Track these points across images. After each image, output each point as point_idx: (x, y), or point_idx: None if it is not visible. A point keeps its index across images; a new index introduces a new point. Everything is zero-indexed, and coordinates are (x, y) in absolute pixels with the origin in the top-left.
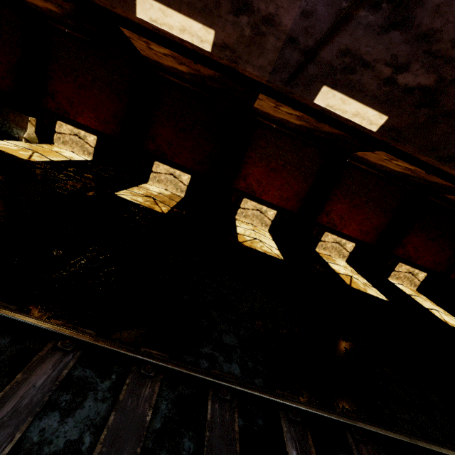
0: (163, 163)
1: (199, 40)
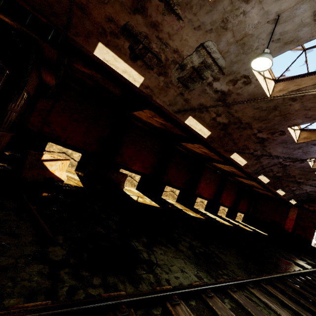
0: (169, 186)
1: (241, 163)
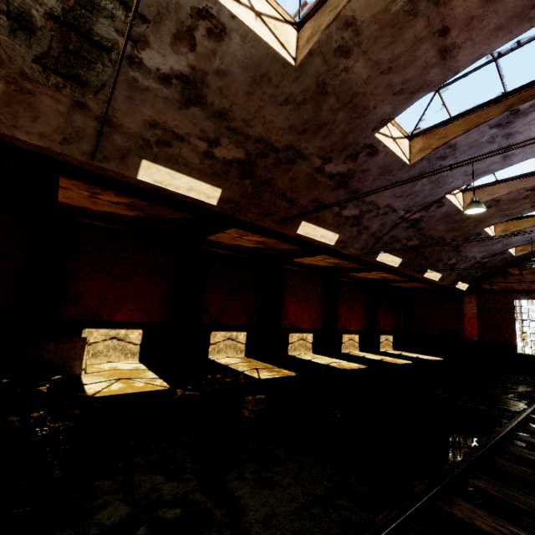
0: (219, 331)
1: (329, 240)
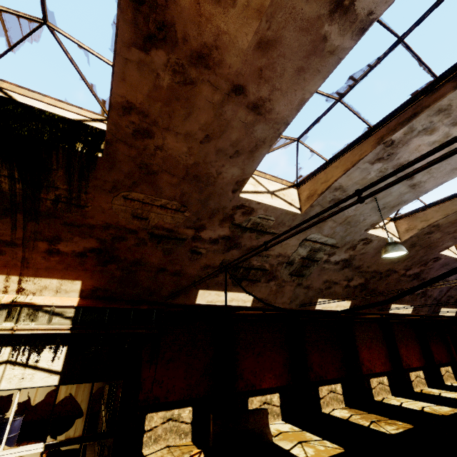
0: (323, 385)
1: (407, 311)
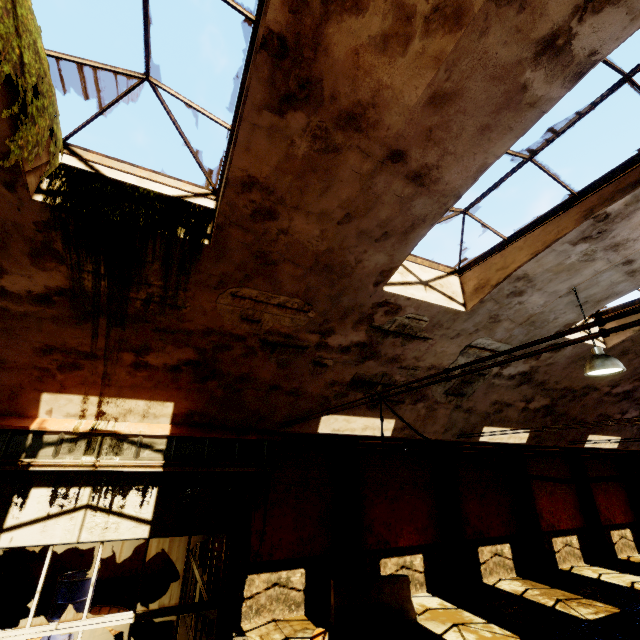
0: (484, 546)
1: (612, 445)
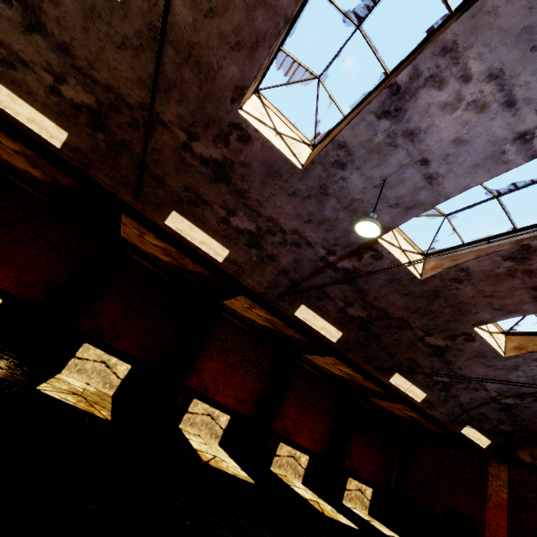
0: (96, 347)
1: (214, 253)
